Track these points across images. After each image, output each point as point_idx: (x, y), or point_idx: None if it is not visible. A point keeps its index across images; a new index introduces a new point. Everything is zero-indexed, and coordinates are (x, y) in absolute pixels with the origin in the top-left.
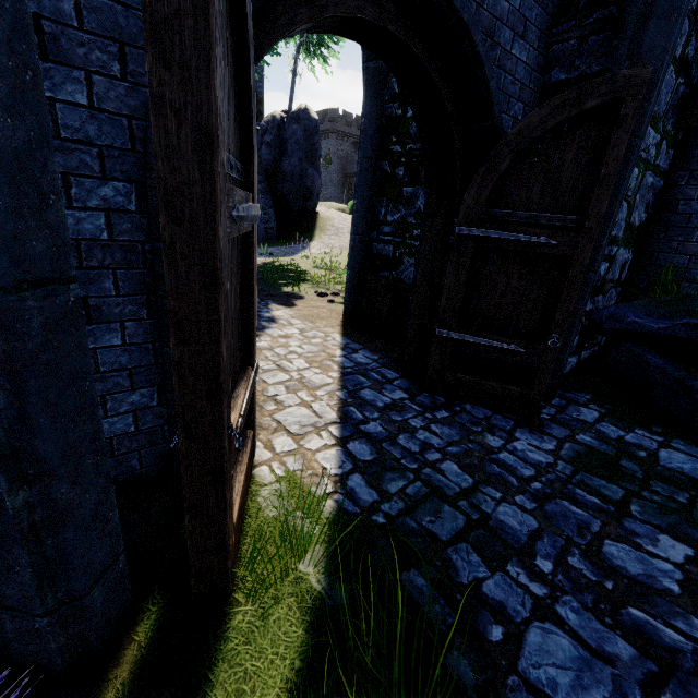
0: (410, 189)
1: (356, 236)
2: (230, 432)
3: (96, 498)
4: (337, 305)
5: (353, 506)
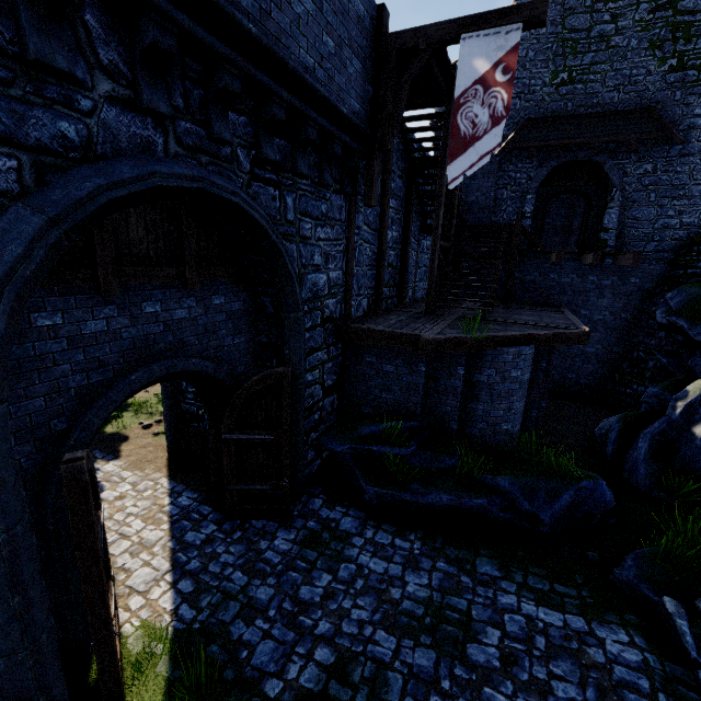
0: None
1: (167, 400)
2: (115, 634)
3: (61, 688)
4: (162, 438)
5: (183, 625)
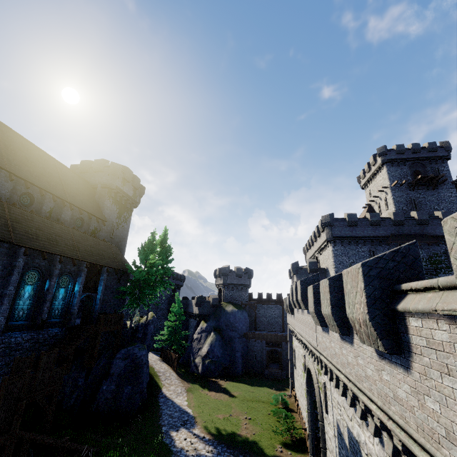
0: None
1: (313, 433)
2: None
3: None
4: (296, 455)
5: None
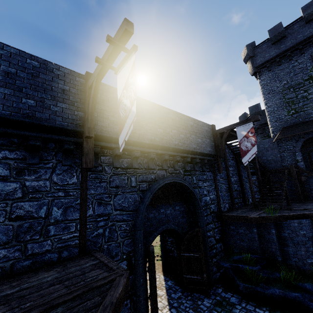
0: None
1: (162, 244)
2: (158, 307)
3: None
4: (159, 261)
5: None
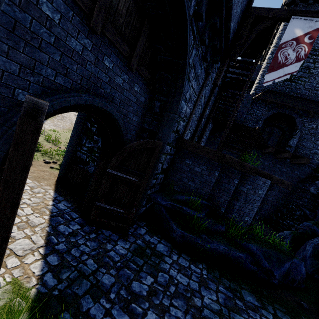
0: (97, 137)
1: (70, 147)
2: None
3: None
4: (55, 170)
5: (45, 289)
